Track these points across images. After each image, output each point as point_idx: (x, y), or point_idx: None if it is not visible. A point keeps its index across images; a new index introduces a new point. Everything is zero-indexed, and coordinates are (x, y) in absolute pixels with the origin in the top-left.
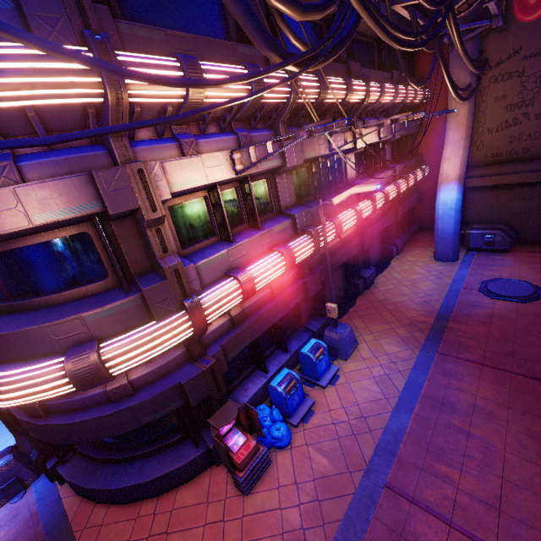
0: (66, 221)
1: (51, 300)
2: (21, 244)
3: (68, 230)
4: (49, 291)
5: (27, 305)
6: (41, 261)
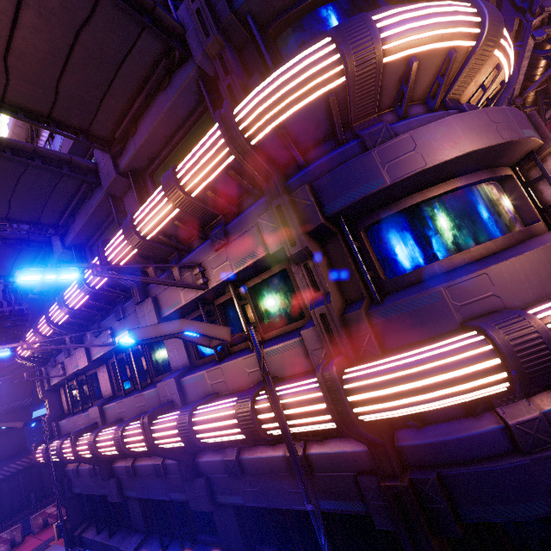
0: (526, 147)
1: (513, 238)
2: (479, 178)
3: (504, 170)
4: (494, 237)
5: (490, 246)
6: (482, 204)
